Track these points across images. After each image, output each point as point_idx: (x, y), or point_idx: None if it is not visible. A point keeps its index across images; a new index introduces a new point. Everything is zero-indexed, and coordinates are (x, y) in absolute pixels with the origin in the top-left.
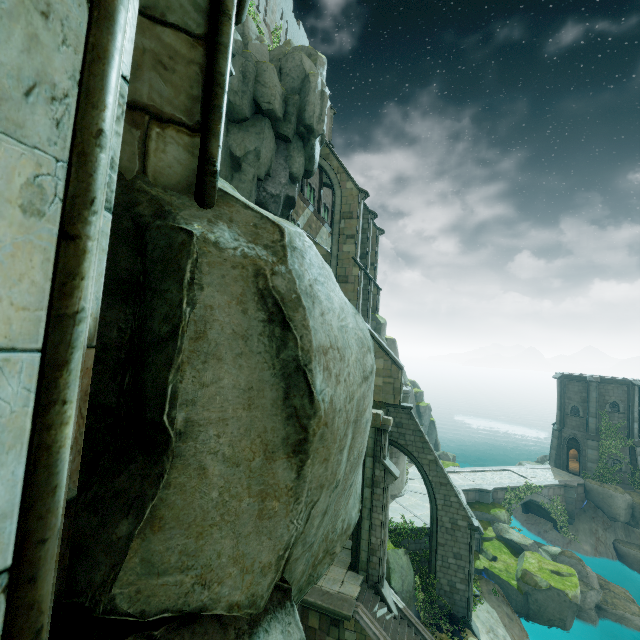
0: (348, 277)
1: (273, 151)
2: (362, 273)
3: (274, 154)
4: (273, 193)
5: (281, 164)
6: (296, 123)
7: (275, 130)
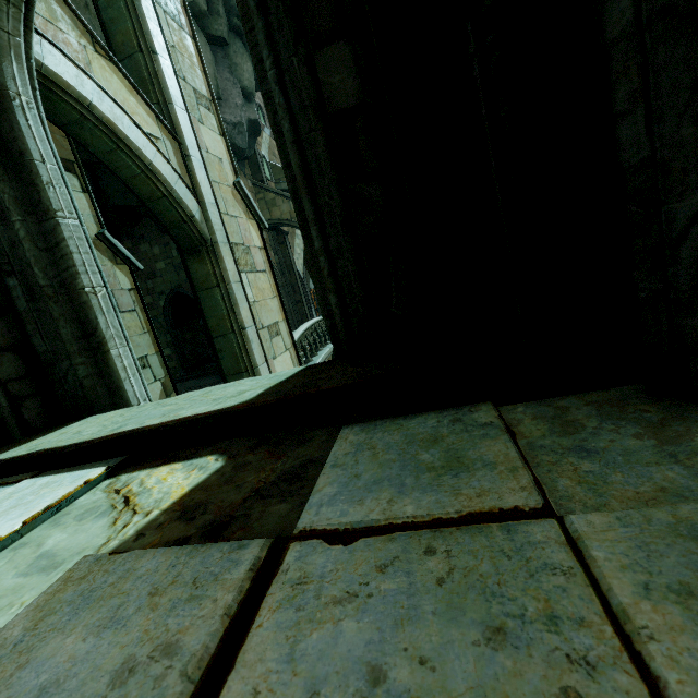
0: None
1: (213, 63)
2: None
3: (215, 67)
4: (234, 121)
5: (228, 79)
6: (225, 14)
7: (204, 32)
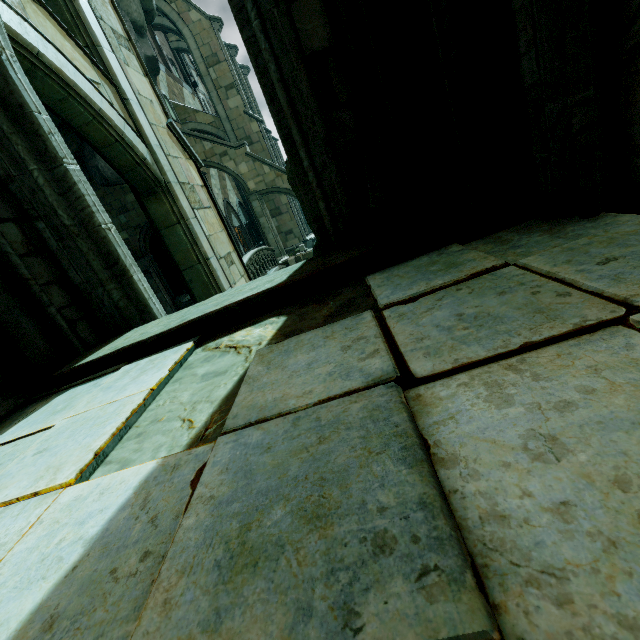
0: (250, 137)
1: None
2: (262, 126)
3: None
4: None
5: None
6: None
7: None
